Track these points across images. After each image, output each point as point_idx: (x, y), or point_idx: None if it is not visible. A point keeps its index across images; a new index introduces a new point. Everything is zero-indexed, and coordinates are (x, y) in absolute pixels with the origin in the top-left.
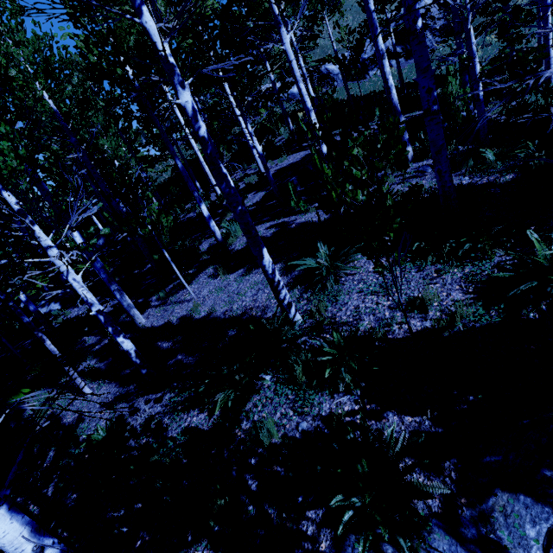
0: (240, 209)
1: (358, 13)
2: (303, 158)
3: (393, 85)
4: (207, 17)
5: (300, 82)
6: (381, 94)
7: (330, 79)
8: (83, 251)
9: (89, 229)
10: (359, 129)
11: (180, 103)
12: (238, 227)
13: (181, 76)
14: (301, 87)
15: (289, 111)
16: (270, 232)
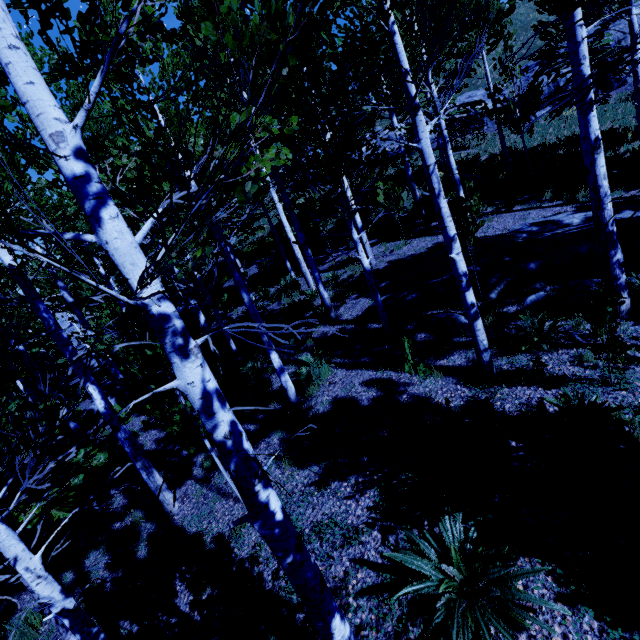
0: (290, 560)
1: (524, 29)
2: (430, 250)
3: (609, 196)
4: (311, 83)
5: (440, 197)
6: (554, 149)
7: (477, 121)
8: (104, 417)
9: (144, 337)
10: (520, 211)
11: (175, 385)
12: (323, 368)
13: (184, 330)
14: (442, 205)
15: (417, 166)
16: (368, 396)
